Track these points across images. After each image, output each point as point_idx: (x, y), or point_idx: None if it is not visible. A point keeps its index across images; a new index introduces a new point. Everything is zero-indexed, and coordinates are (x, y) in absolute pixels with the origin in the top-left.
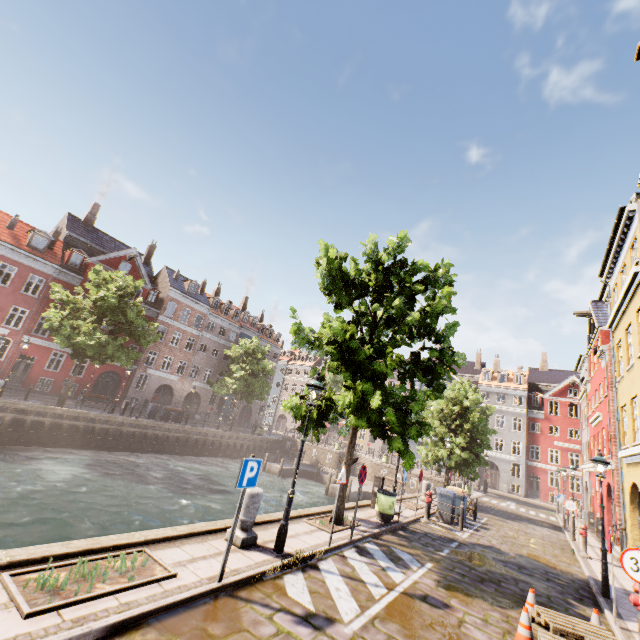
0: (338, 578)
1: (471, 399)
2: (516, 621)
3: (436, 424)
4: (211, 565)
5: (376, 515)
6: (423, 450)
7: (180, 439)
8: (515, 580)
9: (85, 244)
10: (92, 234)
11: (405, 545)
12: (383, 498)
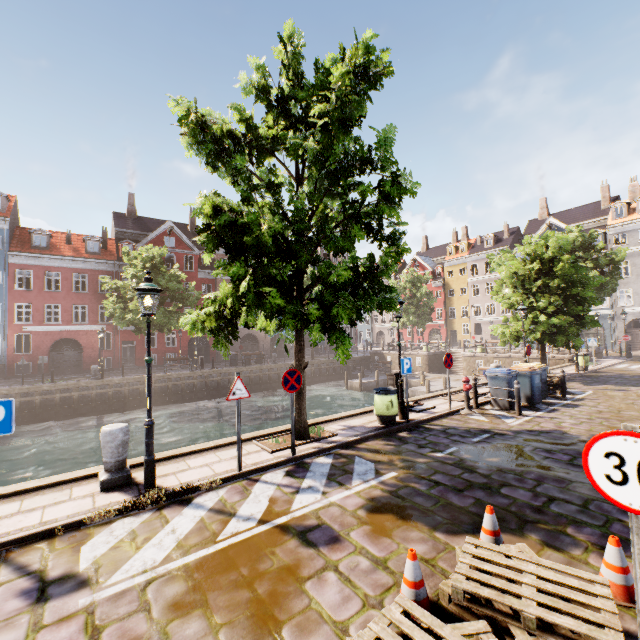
0: (198, 514)
1: (555, 246)
2: (451, 558)
3: (508, 293)
4: (23, 519)
5: (377, 419)
6: (498, 329)
7: (262, 377)
8: (540, 480)
9: (133, 234)
10: (138, 223)
11: (385, 451)
12: (377, 399)
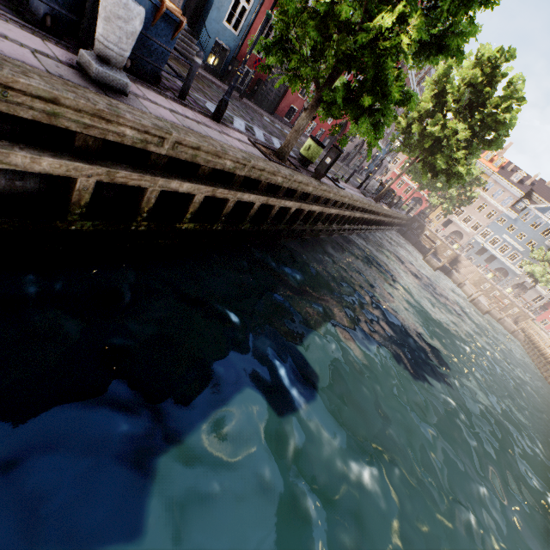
0: None
1: None
2: None
3: None
4: None
5: None
6: None
7: (393, 223)
8: None
9: None
10: None
11: None
12: None
